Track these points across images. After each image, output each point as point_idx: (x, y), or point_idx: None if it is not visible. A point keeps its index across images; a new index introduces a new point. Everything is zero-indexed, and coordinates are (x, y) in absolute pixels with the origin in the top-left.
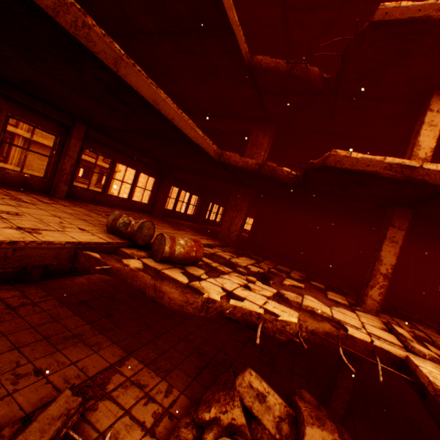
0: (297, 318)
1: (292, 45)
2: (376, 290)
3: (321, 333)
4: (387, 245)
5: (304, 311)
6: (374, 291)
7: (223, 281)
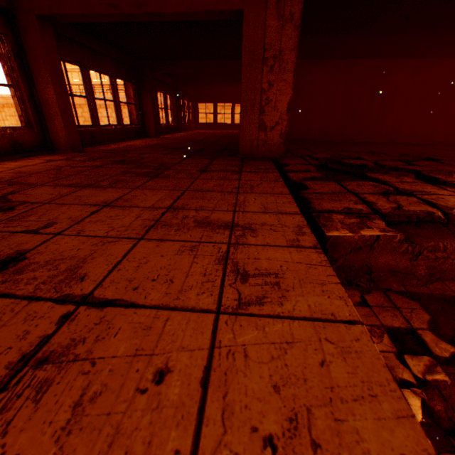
0: None
1: None
2: None
3: None
4: None
5: None
6: None
7: None
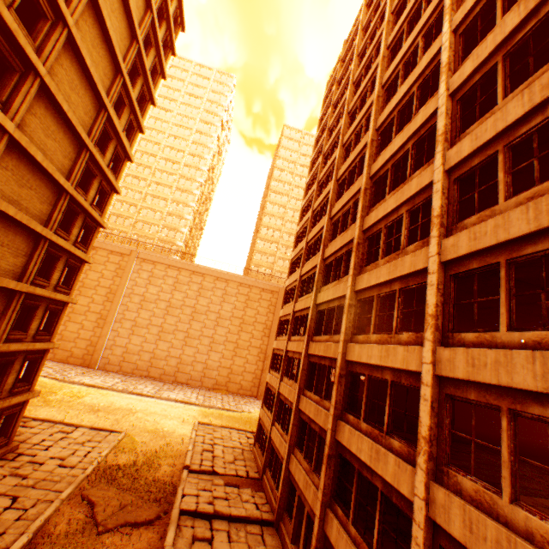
0: None
1: None
2: None
3: None
4: None
5: None
6: None
7: None
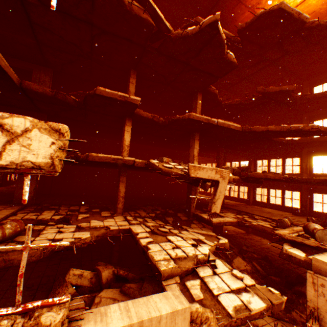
0: (90, 234)
1: (49, 62)
2: (121, 204)
3: (101, 234)
4: (121, 184)
5: (92, 229)
6: (120, 205)
7: (46, 235)
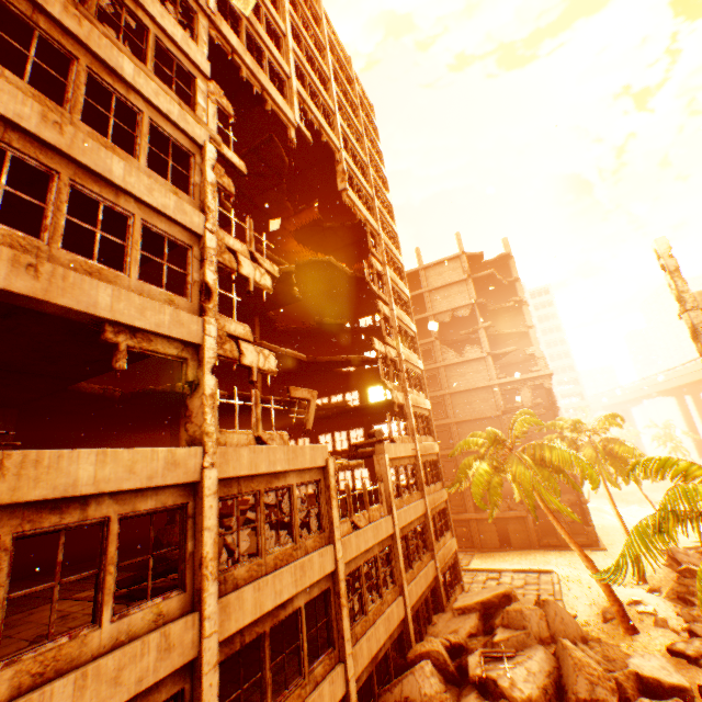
0: None
1: None
2: None
3: None
4: (183, 429)
5: None
6: None
7: None
